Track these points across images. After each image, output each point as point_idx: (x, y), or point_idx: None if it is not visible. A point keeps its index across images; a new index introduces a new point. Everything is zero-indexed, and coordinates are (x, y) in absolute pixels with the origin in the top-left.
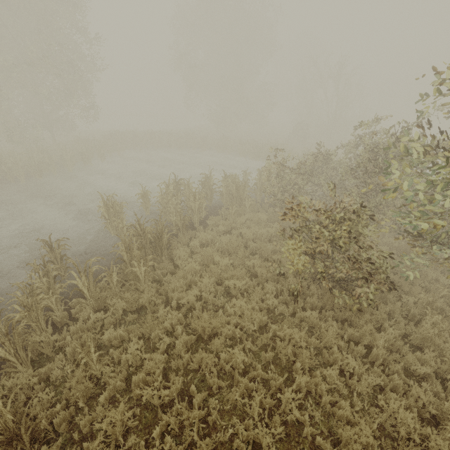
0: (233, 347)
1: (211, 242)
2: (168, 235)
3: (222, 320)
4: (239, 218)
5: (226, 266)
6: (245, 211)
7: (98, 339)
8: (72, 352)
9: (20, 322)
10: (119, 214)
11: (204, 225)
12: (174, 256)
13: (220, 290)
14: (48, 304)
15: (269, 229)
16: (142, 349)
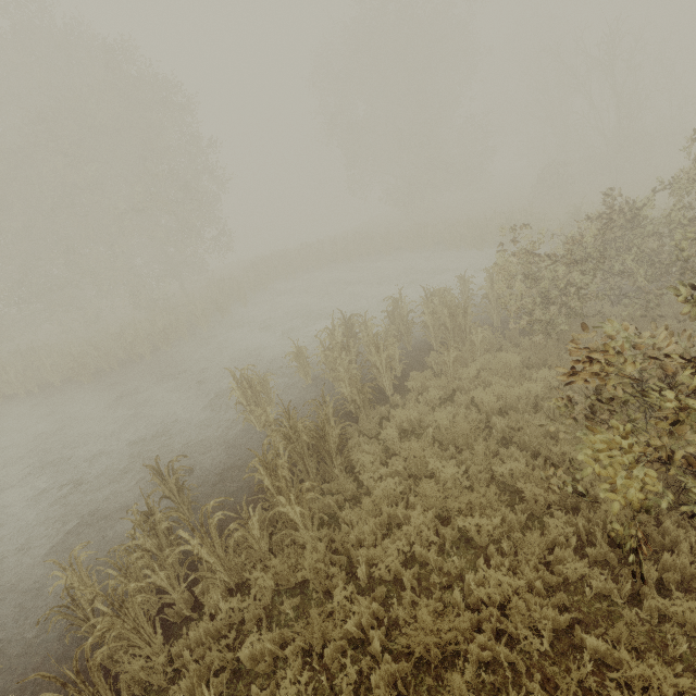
0: (500, 691)
1: (419, 425)
2: (337, 430)
3: (463, 620)
4: (464, 369)
5: (453, 478)
6: (475, 353)
7: (234, 655)
8: (193, 686)
9: (110, 630)
10: (265, 392)
11: (402, 390)
12: (354, 464)
13: (449, 536)
14: (157, 585)
15: (531, 386)
16: (308, 691)
